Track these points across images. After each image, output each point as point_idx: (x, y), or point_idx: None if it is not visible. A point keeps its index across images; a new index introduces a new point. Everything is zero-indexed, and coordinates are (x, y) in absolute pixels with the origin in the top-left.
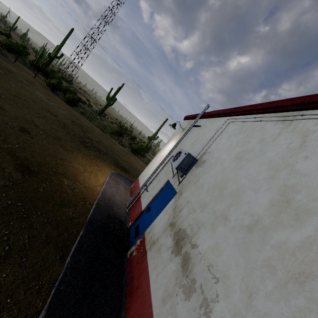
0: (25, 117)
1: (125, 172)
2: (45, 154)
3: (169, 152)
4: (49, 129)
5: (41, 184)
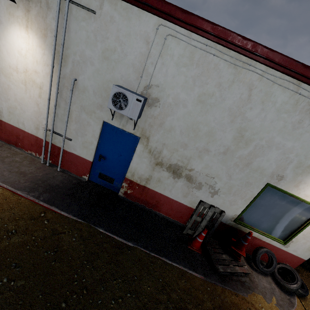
0: None
1: None
2: None
3: (52, 70)
4: None
5: (1, 285)
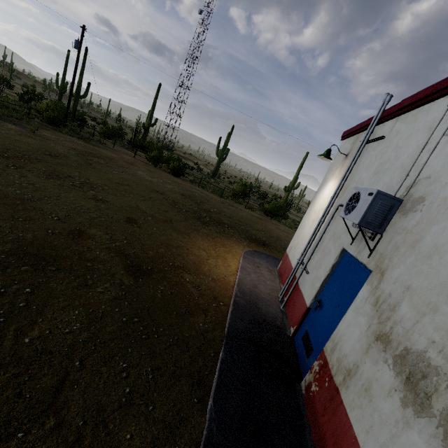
0: (129, 204)
1: (264, 246)
2: (157, 244)
3: (330, 201)
4: (157, 211)
5: (158, 287)
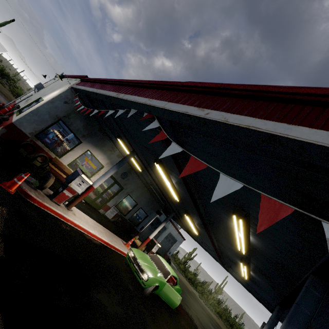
0: None
1: (5, 96)
2: None
3: None
4: None
5: None
